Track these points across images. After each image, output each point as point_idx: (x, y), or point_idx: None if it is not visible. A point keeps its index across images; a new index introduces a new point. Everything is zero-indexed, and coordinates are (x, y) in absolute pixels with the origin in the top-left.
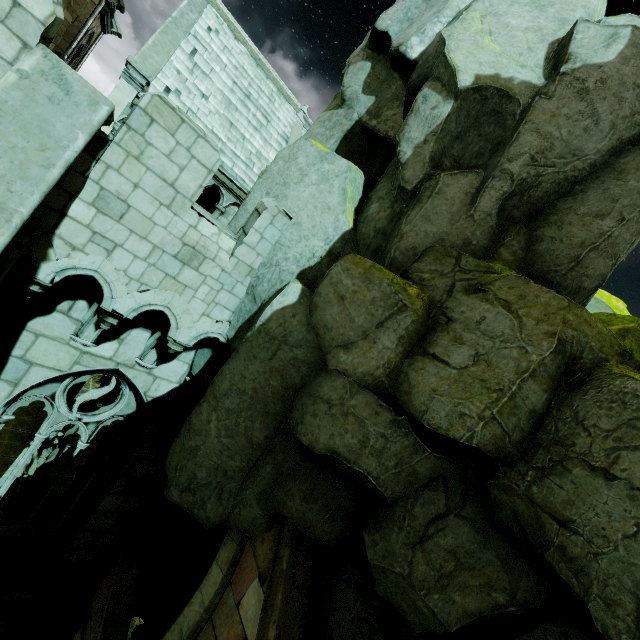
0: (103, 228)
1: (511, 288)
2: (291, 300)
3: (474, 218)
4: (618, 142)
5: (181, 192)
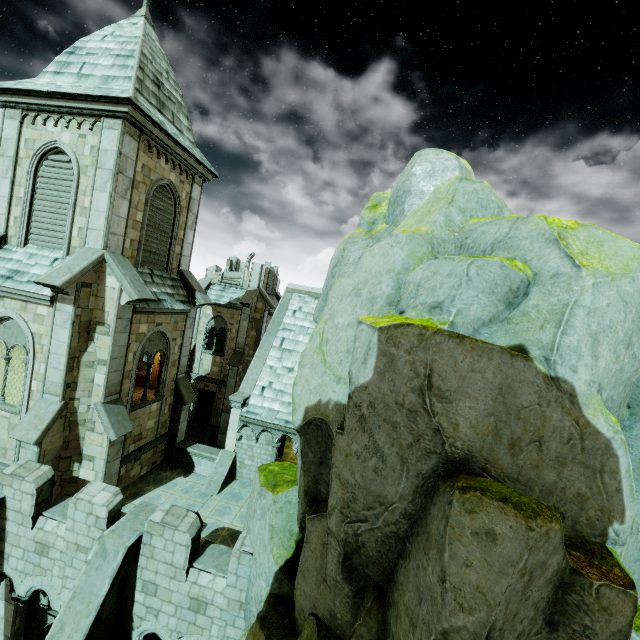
0: (150, 602)
1: None
2: None
3: (328, 583)
4: (420, 478)
5: (178, 566)
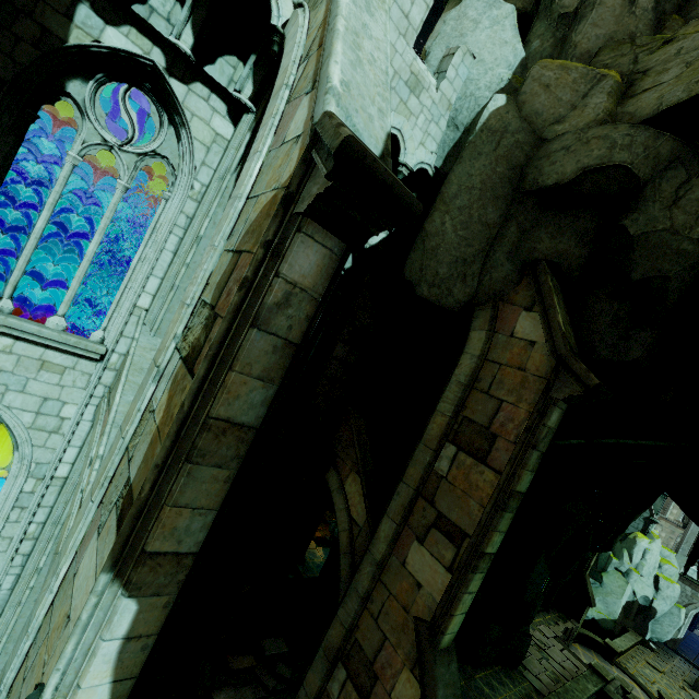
0: None
1: (696, 26)
2: (501, 103)
3: (636, 14)
4: None
5: (411, 24)
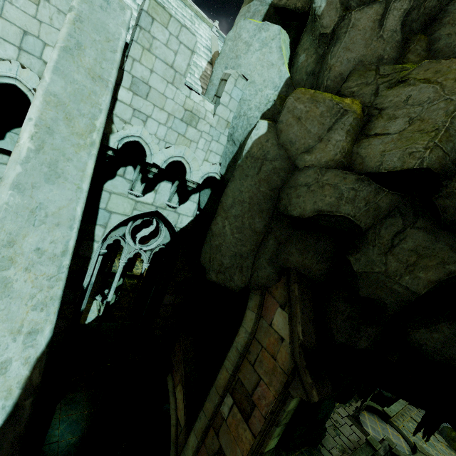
0: (138, 105)
1: (426, 70)
2: (263, 131)
3: (383, 37)
4: None
5: (178, 71)
